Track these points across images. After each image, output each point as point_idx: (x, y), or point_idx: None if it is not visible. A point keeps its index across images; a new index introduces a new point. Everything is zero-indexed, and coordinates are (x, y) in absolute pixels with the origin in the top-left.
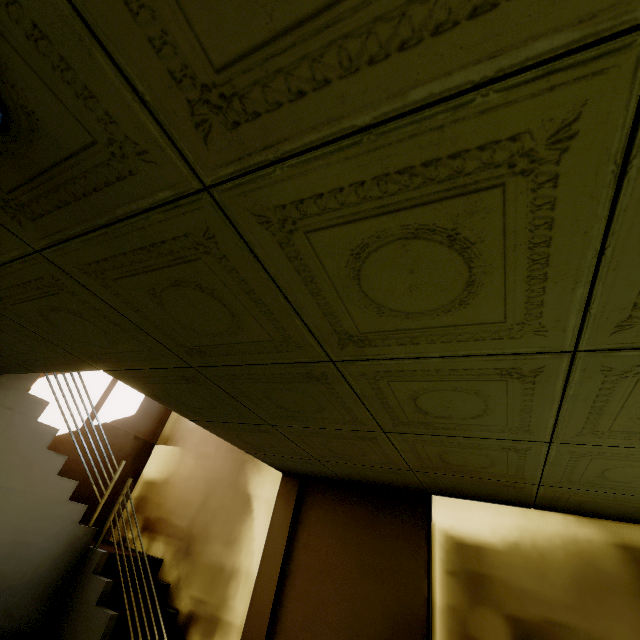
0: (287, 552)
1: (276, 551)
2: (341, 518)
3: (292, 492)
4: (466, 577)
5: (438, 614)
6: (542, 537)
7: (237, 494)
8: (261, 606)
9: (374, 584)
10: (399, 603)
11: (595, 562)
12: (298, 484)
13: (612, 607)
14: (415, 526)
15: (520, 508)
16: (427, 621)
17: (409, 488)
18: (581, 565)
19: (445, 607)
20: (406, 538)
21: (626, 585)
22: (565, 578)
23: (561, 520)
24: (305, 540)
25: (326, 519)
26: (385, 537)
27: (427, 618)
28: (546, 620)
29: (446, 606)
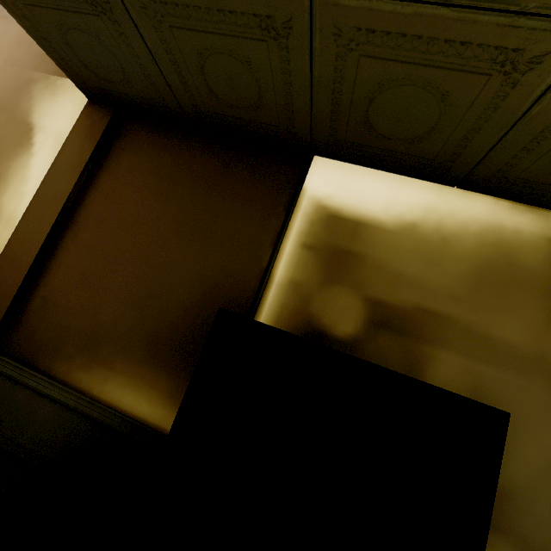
0: (75, 200)
1: (56, 194)
2: (168, 168)
3: (98, 125)
4: (328, 253)
5: (274, 288)
6: (454, 221)
7: (12, 121)
8: (20, 254)
9: (194, 248)
10: (223, 271)
11: (514, 255)
12: (110, 116)
13: (513, 303)
14: (276, 189)
15: (438, 185)
16: (256, 294)
17: (284, 129)
18: (493, 256)
19: (286, 282)
20: (258, 202)
21: (543, 283)
22: (465, 268)
23: (490, 205)
24: (106, 188)
25: (144, 167)
26: (227, 197)
27: (257, 291)
28: (419, 308)
29: (288, 281)
